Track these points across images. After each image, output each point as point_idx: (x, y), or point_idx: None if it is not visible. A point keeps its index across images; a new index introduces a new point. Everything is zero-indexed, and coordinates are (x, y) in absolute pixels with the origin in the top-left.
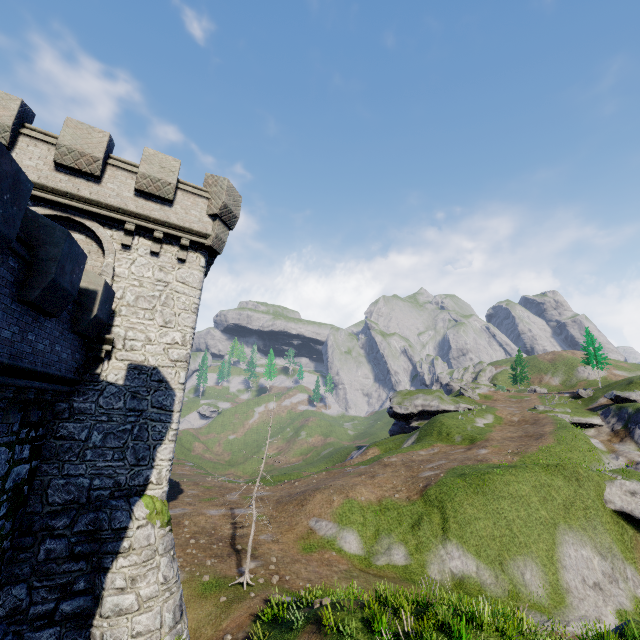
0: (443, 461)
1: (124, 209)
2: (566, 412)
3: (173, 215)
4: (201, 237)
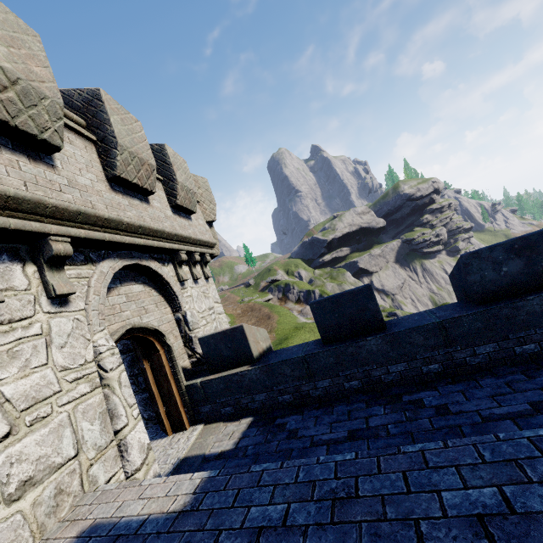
0: None
1: (178, 234)
2: (258, 297)
3: (196, 229)
4: (211, 248)
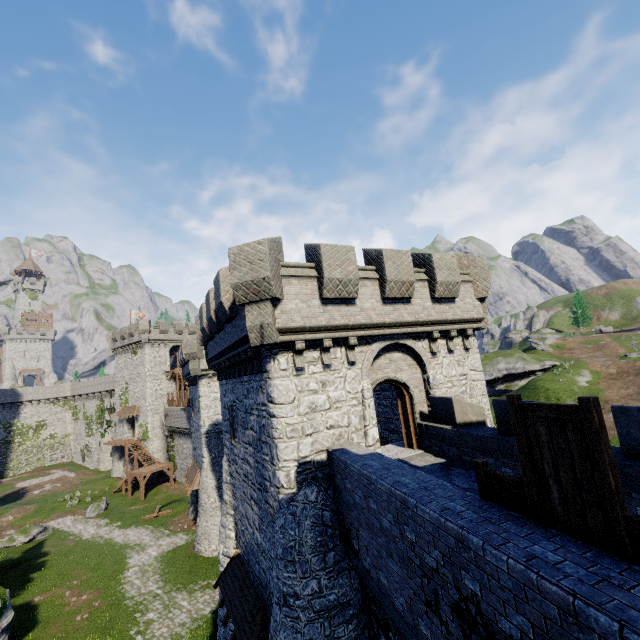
0: None
1: (431, 320)
2: None
3: (458, 310)
4: (477, 322)
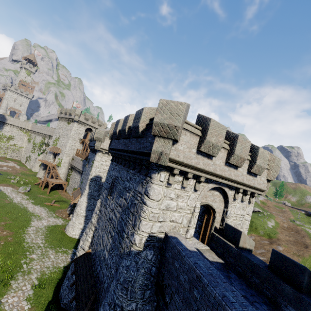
0: (263, 250)
1: (243, 182)
2: (310, 228)
3: (256, 182)
4: (261, 191)
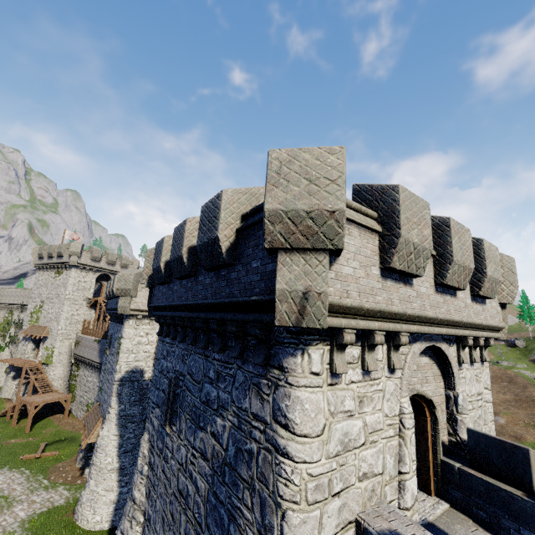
0: None
1: (471, 323)
2: (525, 368)
3: (487, 313)
4: (496, 331)
